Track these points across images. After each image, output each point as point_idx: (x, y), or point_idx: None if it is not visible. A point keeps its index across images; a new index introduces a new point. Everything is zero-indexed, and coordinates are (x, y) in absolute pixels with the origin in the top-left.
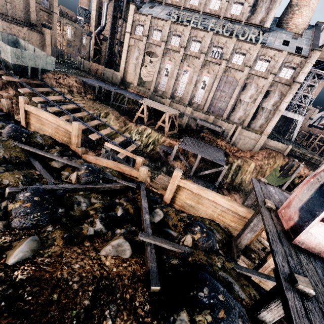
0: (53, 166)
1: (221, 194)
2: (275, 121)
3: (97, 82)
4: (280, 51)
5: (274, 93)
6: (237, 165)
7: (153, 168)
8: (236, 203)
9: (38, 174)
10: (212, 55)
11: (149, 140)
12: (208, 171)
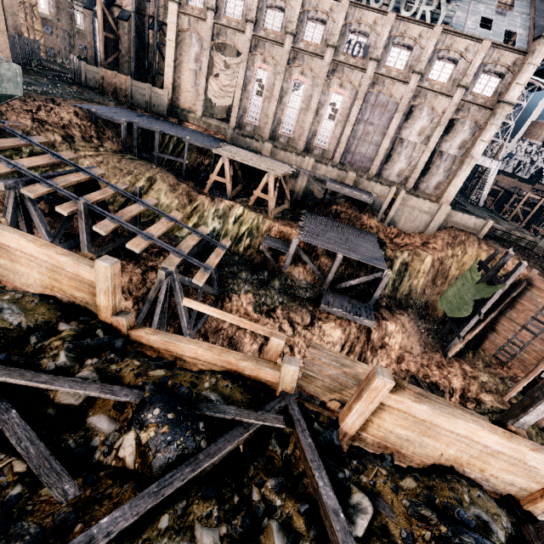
0: (63, 402)
1: (381, 319)
2: (464, 177)
3: (122, 112)
4: (477, 40)
5: (463, 124)
6: (402, 262)
7: (256, 285)
8: (523, 442)
9: (22, 475)
10: (349, 51)
11: (240, 230)
12: (356, 280)
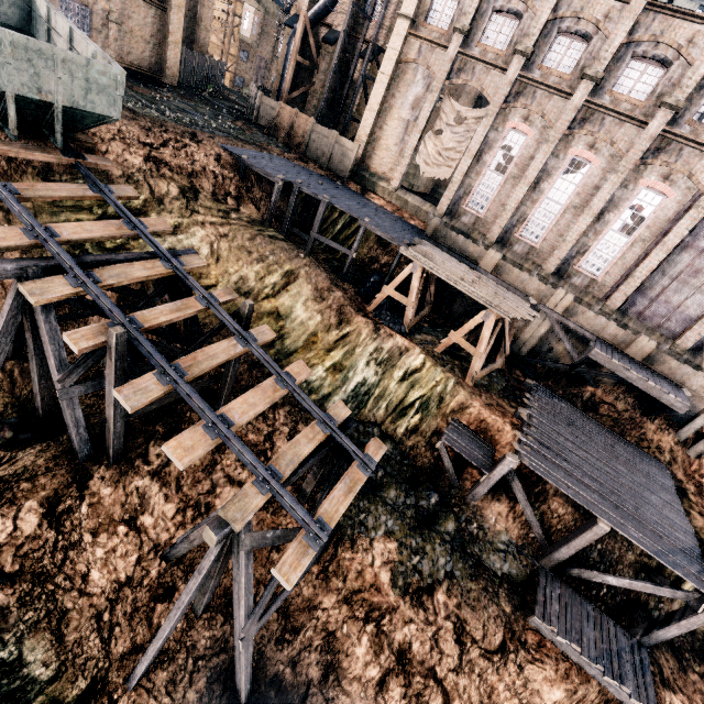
0: None
1: (659, 685)
2: None
3: (285, 165)
4: None
5: None
6: None
7: (410, 523)
8: None
9: None
10: (703, 118)
11: (408, 395)
12: (623, 581)
